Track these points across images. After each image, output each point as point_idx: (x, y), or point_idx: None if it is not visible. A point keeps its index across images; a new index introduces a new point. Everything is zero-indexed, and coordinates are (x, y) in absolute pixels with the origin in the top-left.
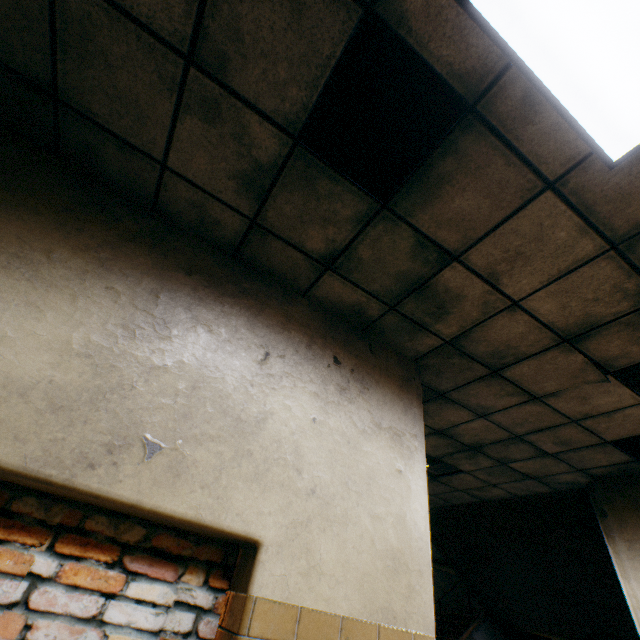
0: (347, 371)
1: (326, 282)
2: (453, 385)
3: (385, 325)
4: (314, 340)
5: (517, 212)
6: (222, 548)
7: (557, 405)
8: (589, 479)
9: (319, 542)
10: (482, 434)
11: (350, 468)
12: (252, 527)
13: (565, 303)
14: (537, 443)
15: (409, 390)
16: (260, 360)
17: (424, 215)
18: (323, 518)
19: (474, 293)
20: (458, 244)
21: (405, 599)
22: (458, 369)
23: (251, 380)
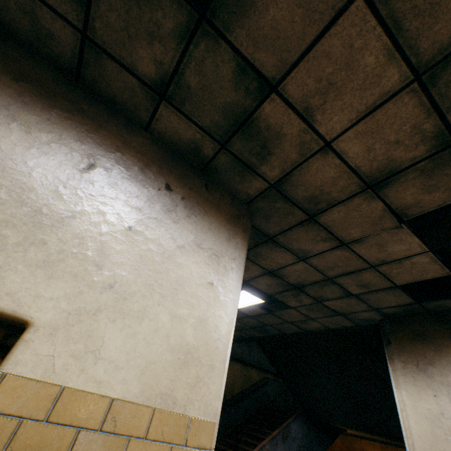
0: (177, 198)
1: (163, 115)
2: (279, 229)
3: (219, 166)
4: (149, 167)
5: (329, 28)
6: (6, 330)
7: (360, 251)
8: (382, 317)
9: (105, 330)
10: (303, 276)
11: (159, 273)
12: (23, 308)
13: (371, 146)
14: (344, 285)
15: (236, 224)
16: (82, 168)
17: (241, 30)
18: (116, 310)
19: (292, 132)
20: (275, 70)
21: (190, 388)
22: (282, 214)
23: (65, 182)
